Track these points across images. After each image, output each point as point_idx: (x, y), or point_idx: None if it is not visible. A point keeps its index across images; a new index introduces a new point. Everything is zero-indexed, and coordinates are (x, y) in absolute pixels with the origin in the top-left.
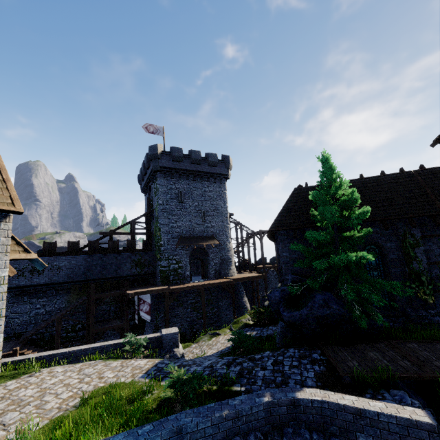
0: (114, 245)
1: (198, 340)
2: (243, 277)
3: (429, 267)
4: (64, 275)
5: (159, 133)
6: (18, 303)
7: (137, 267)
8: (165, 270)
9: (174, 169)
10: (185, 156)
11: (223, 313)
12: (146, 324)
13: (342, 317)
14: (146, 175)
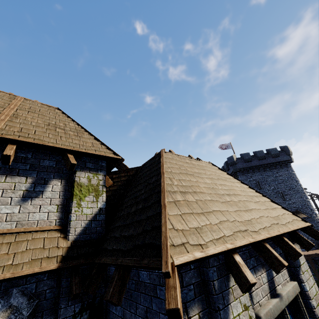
0: None
1: None
2: None
3: None
4: None
5: (228, 147)
6: None
7: None
8: None
9: (248, 167)
10: (252, 156)
11: None
12: None
13: None
14: None
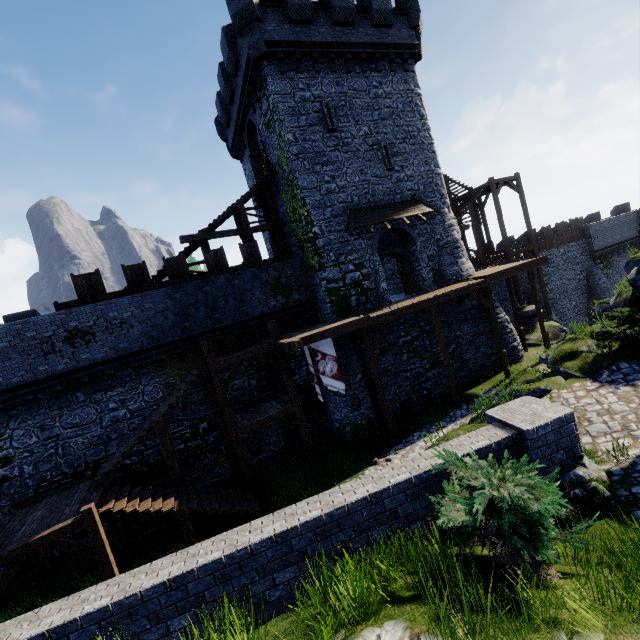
0: (217, 259)
1: None
2: (504, 269)
3: None
4: (138, 336)
5: None
6: (69, 408)
7: (276, 294)
8: (337, 288)
9: (300, 46)
10: (317, 6)
11: (467, 350)
12: (331, 398)
13: None
14: (235, 100)
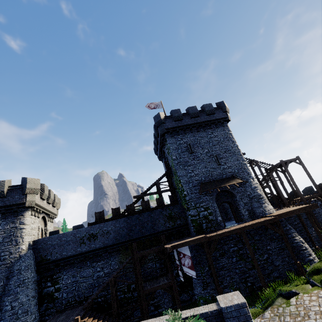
0: (146, 204)
1: (268, 304)
2: (286, 211)
3: None
4: (112, 238)
5: (158, 106)
6: (83, 268)
7: (169, 221)
8: (195, 219)
9: (178, 127)
10: (184, 114)
11: (276, 259)
12: (193, 280)
13: None
14: (158, 143)
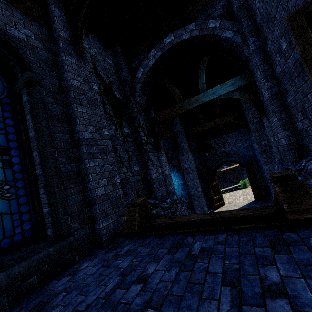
0: None
1: None
2: None
3: None
4: None
5: None
6: None
7: None
8: None
9: None
10: None
11: None
12: None
13: None
14: None
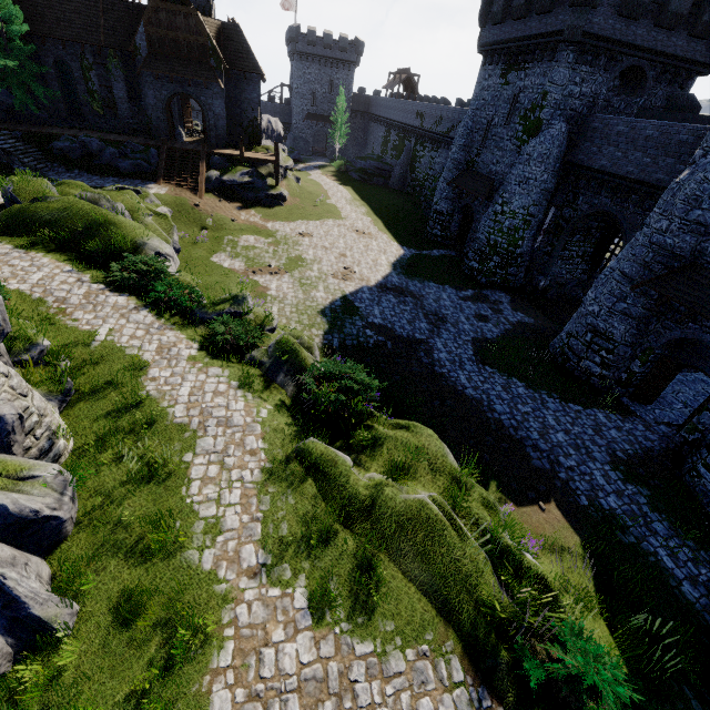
0: None
1: None
2: None
3: (102, 89)
4: None
5: None
6: None
7: None
8: None
9: None
10: None
11: None
12: None
13: (13, 107)
14: None
